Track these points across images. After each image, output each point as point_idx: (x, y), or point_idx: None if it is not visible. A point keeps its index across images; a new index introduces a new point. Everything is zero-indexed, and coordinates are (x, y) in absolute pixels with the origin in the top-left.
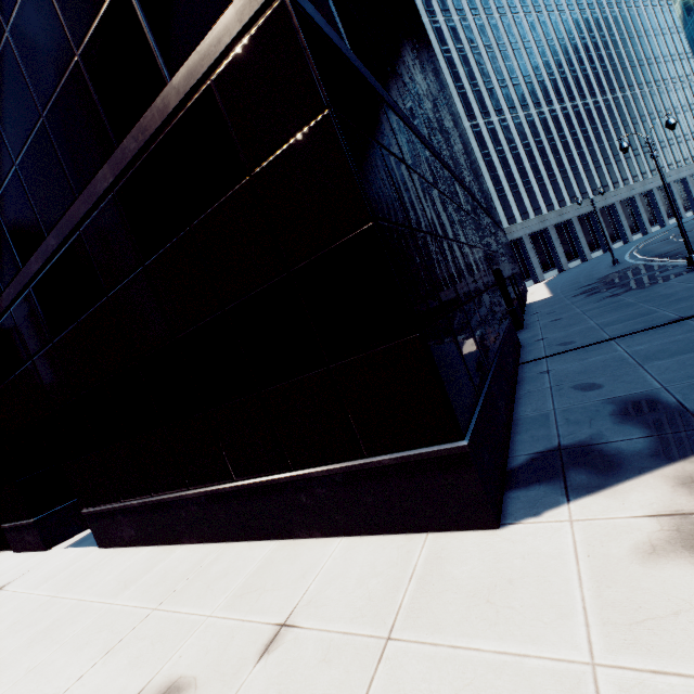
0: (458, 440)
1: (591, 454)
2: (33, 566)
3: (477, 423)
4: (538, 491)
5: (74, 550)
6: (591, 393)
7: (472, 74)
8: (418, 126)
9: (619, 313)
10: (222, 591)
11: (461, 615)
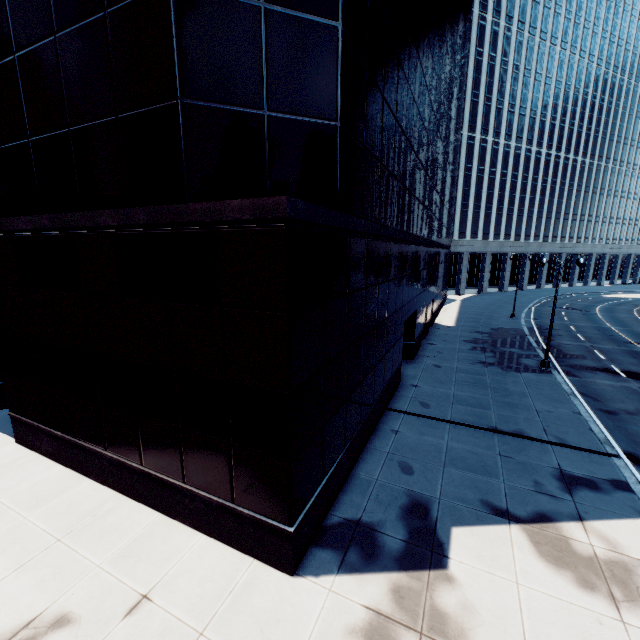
0: (289, 526)
1: (370, 539)
2: None
3: (310, 506)
4: (327, 556)
5: None
6: (404, 476)
7: (491, 87)
8: (386, 220)
9: (472, 392)
10: (111, 546)
11: (245, 633)
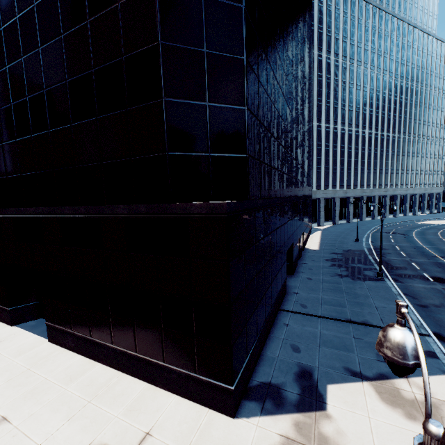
0: (231, 386)
1: (277, 394)
2: (6, 336)
3: (241, 374)
4: (253, 405)
5: (31, 335)
6: (295, 354)
7: (329, 95)
8: (272, 195)
9: (333, 296)
10: (122, 404)
11: None
